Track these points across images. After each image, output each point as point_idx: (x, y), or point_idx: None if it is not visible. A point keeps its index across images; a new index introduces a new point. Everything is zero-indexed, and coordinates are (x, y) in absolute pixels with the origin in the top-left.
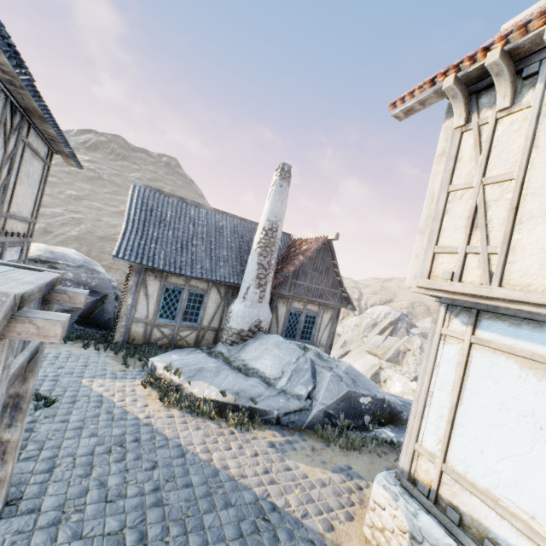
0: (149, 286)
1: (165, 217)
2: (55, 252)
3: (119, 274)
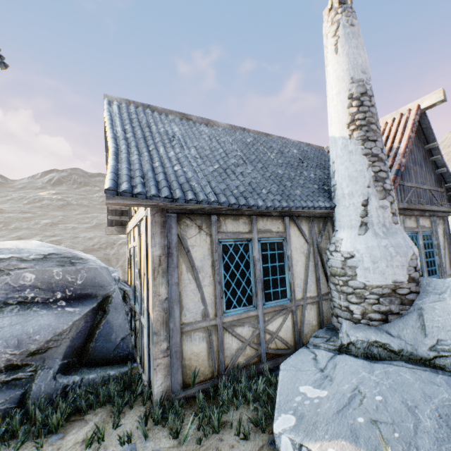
0: (192, 249)
1: (172, 134)
2: (2, 250)
3: None
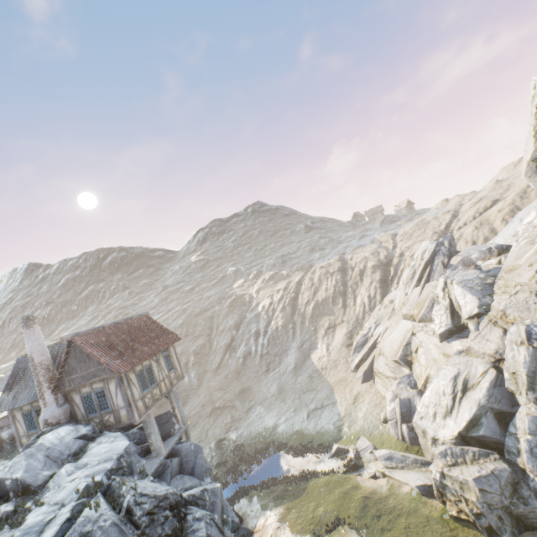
0: (18, 417)
1: (25, 371)
2: None
3: (203, 338)
